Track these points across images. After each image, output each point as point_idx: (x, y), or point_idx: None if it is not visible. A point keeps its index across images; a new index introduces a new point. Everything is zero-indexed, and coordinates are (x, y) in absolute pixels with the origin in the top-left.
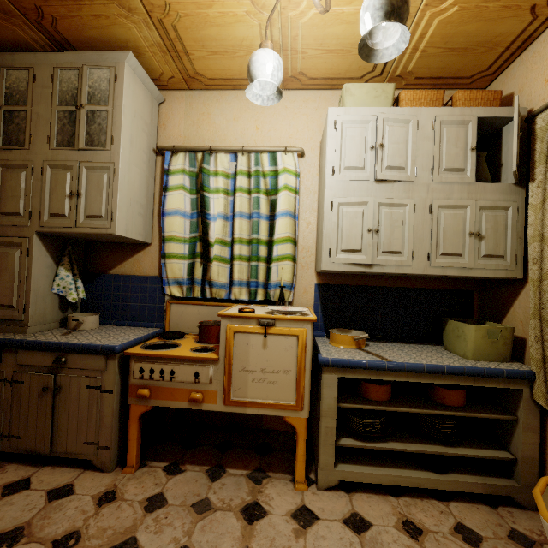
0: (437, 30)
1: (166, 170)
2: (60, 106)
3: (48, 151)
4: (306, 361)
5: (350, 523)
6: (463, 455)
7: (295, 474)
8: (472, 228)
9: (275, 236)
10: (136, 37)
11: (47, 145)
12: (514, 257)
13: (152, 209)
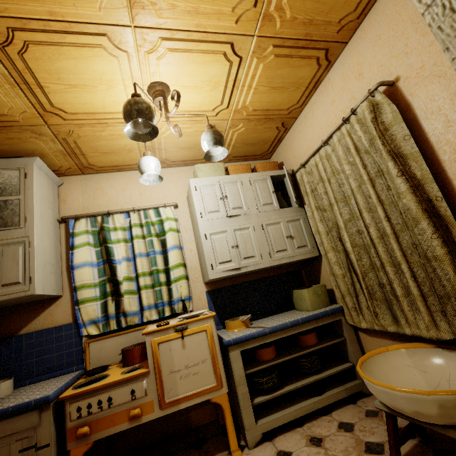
0: (237, 137)
1: (71, 233)
2: None
3: None
4: (216, 347)
5: None
6: (328, 375)
7: (230, 445)
8: (286, 233)
9: (170, 264)
10: (42, 148)
11: None
12: (311, 244)
13: (60, 266)
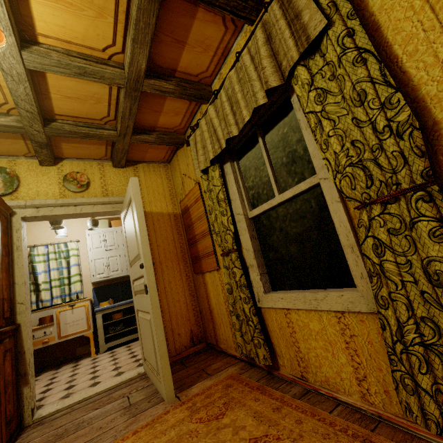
0: None
1: None
2: None
3: None
4: (90, 313)
5: (110, 353)
6: None
7: (91, 353)
8: None
9: (71, 274)
10: None
11: None
12: None
13: None
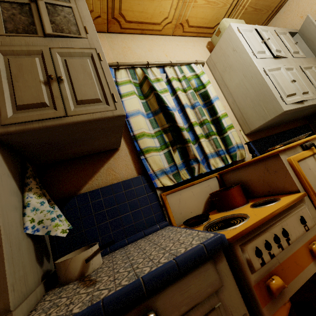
0: None
1: (115, 82)
2: None
3: None
4: None
5: None
6: None
7: None
8: None
9: (219, 113)
10: None
11: None
12: None
13: None
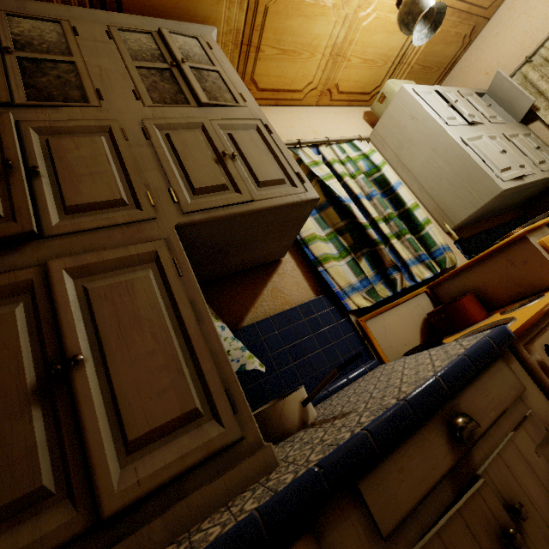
0: (424, 48)
1: None
2: (139, 62)
3: (143, 109)
4: None
5: None
6: None
7: None
8: (533, 145)
9: (408, 204)
10: (218, 16)
11: (137, 101)
12: None
13: None
